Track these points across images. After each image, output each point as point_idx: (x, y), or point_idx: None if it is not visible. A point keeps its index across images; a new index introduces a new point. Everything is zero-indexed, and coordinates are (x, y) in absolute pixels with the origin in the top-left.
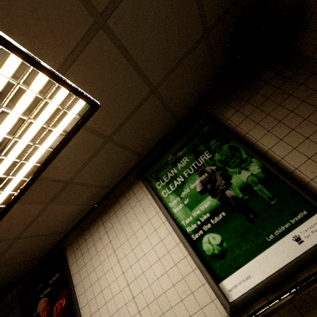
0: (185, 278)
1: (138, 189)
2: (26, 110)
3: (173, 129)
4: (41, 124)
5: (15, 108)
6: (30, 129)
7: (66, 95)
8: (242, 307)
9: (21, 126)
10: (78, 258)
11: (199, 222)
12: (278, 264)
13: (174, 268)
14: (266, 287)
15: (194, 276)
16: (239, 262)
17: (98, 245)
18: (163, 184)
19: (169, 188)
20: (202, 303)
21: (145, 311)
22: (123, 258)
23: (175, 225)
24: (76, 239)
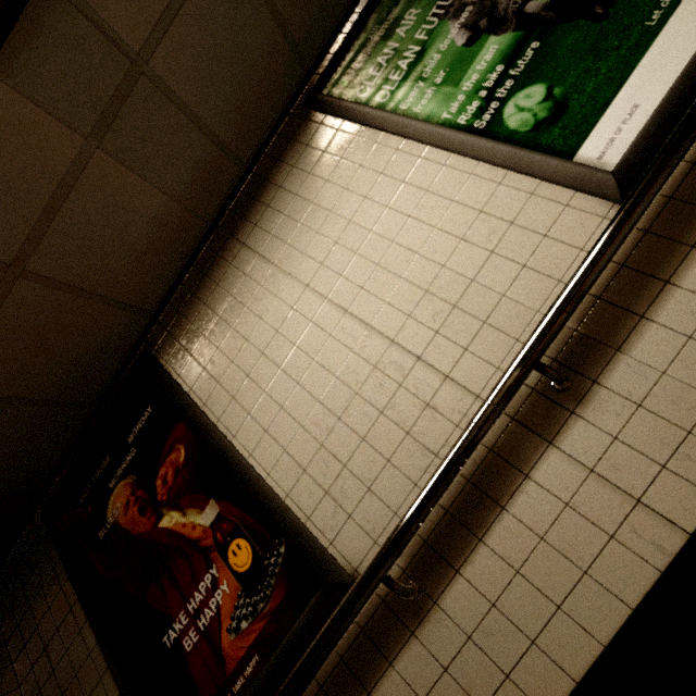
0: (487, 208)
1: (314, 132)
2: None
3: None
4: None
5: None
6: None
7: None
8: (642, 161)
9: None
10: (196, 348)
11: (484, 92)
12: (689, 47)
13: (451, 210)
14: (682, 90)
15: (506, 192)
16: (602, 98)
17: (242, 291)
18: (374, 82)
19: (390, 81)
20: (544, 224)
21: (407, 331)
22: (316, 273)
23: (429, 125)
24: (179, 317)
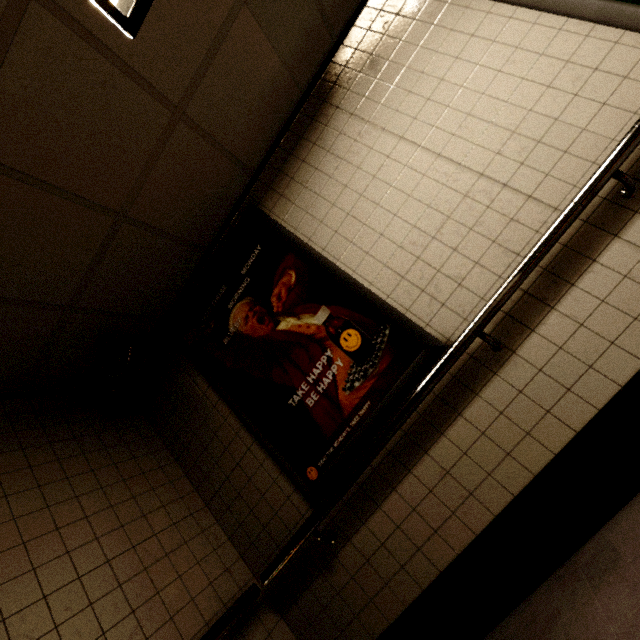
0: (573, 59)
1: (404, 2)
2: None
3: None
4: None
5: None
6: None
7: None
8: None
9: None
10: (297, 197)
11: None
12: None
13: (539, 62)
14: None
15: (592, 43)
16: None
17: (339, 148)
18: None
19: None
20: (625, 68)
21: (495, 166)
22: (409, 126)
23: None
24: (279, 174)
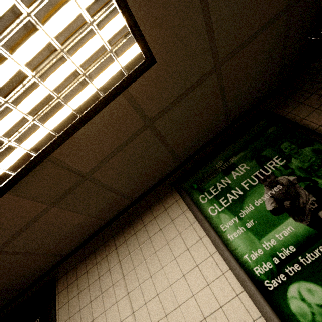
0: None
1: (171, 204)
2: (62, 33)
3: (222, 132)
4: (76, 66)
5: (48, 23)
6: (60, 68)
7: (120, 29)
8: None
9: (48, 59)
10: (72, 298)
11: (277, 260)
12: None
13: None
14: None
15: None
16: None
17: (104, 281)
18: (210, 197)
19: (219, 203)
20: None
21: None
22: (141, 307)
23: (234, 259)
24: (74, 268)
